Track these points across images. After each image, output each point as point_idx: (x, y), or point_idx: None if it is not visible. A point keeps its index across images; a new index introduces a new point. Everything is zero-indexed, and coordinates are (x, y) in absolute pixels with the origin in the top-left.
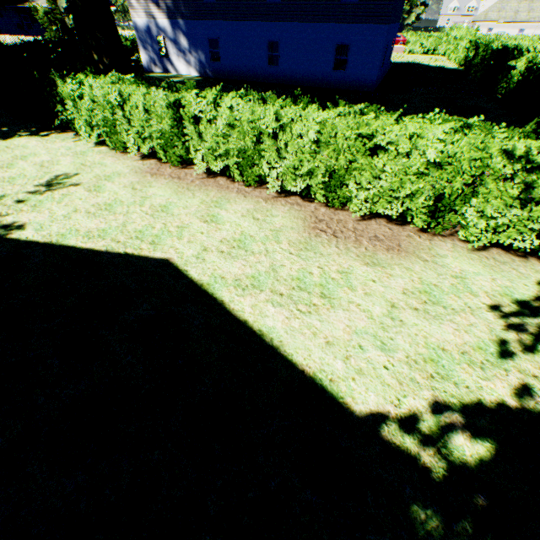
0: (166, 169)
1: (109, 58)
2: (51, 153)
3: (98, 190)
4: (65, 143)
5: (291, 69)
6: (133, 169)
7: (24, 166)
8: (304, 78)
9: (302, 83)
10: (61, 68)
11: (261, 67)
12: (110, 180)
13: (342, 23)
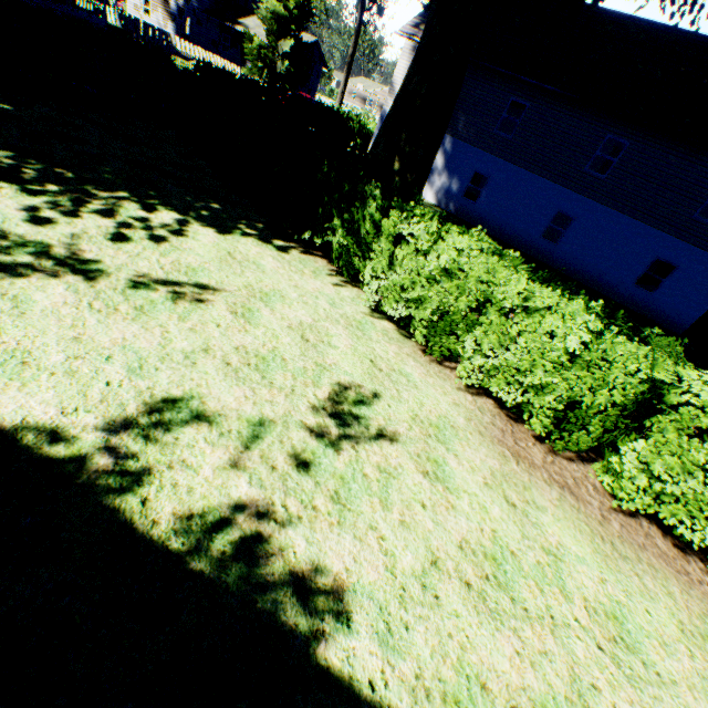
0: (527, 442)
1: (414, 175)
2: (305, 301)
3: (440, 476)
4: (320, 283)
5: (572, 255)
6: (469, 417)
7: (273, 325)
8: (584, 274)
9: (578, 278)
10: (357, 167)
11: (530, 235)
12: (448, 446)
13: (679, 239)
